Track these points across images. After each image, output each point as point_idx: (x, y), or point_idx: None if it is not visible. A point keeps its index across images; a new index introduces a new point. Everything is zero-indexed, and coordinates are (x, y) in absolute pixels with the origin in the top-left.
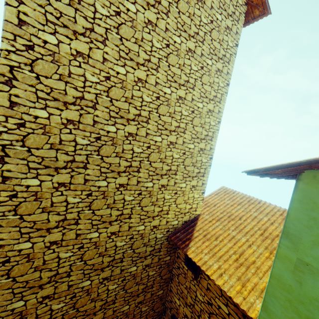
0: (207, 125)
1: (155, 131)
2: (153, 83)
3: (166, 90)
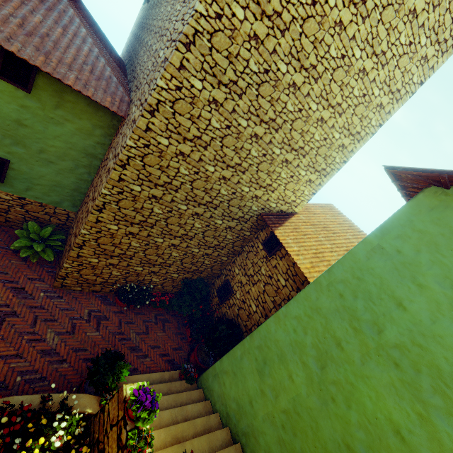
0: (366, 122)
1: (316, 96)
2: (350, 35)
3: (356, 52)
